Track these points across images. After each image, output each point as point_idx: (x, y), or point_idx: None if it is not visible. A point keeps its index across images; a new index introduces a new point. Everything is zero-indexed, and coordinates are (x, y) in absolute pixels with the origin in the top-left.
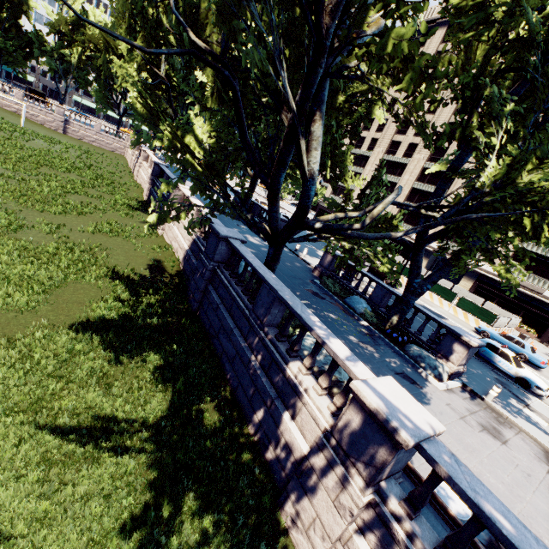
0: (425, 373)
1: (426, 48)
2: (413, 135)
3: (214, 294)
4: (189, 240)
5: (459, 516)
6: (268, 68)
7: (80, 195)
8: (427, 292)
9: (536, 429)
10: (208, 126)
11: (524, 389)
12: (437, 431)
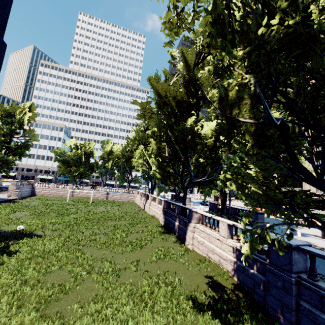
0: None
1: None
2: None
3: (322, 315)
4: (231, 251)
5: None
6: None
7: (133, 233)
8: None
9: None
10: (253, 165)
11: None
12: None
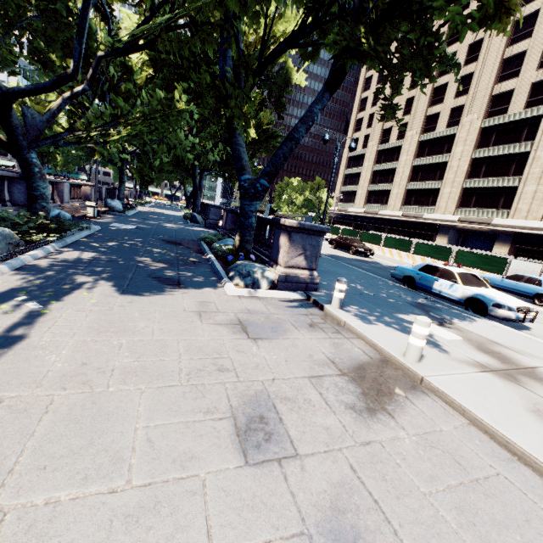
0: (225, 281)
1: None
2: (402, 115)
3: None
4: None
5: None
6: None
7: None
8: (419, 259)
9: (405, 337)
10: None
11: (476, 314)
12: None
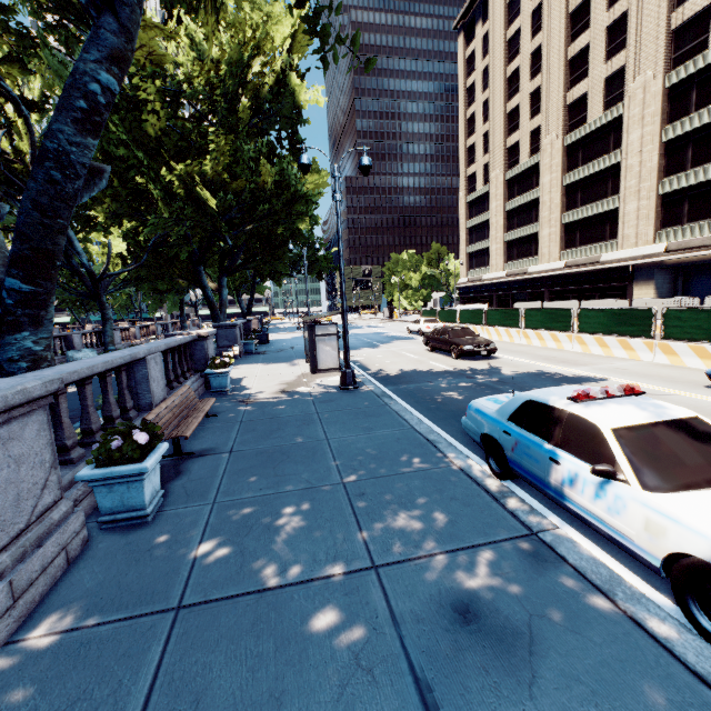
0: None
1: (492, 14)
2: (529, 119)
3: None
4: None
5: None
6: None
7: None
8: (591, 340)
9: None
10: None
11: None
12: None
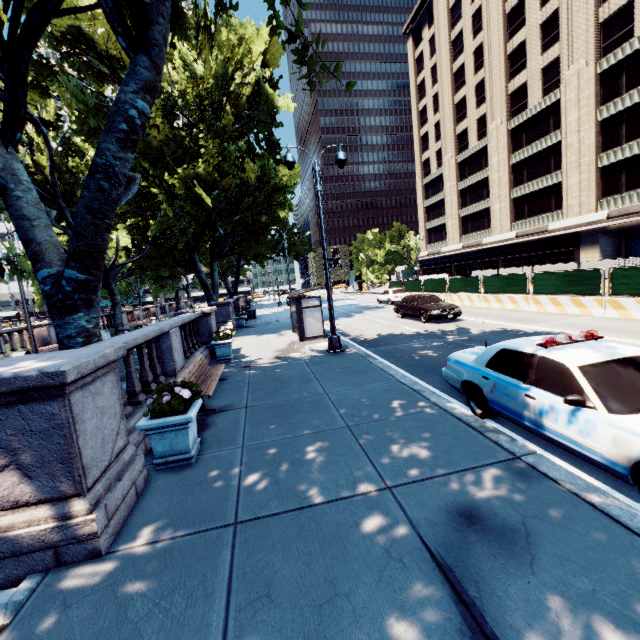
0: None
1: (436, 19)
2: (476, 108)
3: None
4: None
5: None
6: None
7: None
8: (546, 300)
9: None
10: None
11: None
12: None
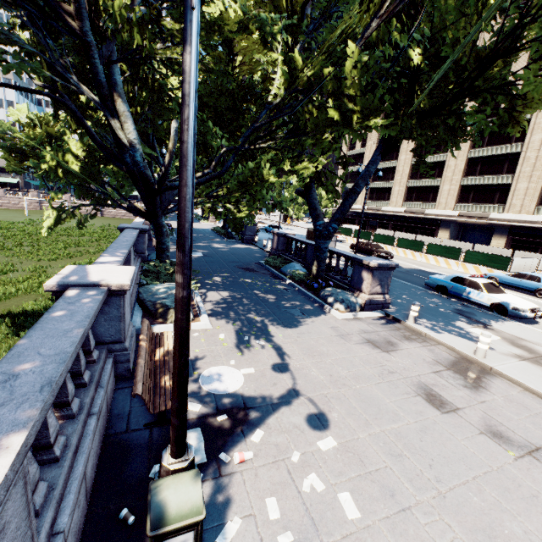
0: (328, 307)
1: None
2: None
3: None
4: None
5: (212, 391)
6: (46, 72)
7: (80, 247)
8: (431, 258)
9: (467, 341)
10: (81, 144)
11: (500, 315)
12: (109, 282)
